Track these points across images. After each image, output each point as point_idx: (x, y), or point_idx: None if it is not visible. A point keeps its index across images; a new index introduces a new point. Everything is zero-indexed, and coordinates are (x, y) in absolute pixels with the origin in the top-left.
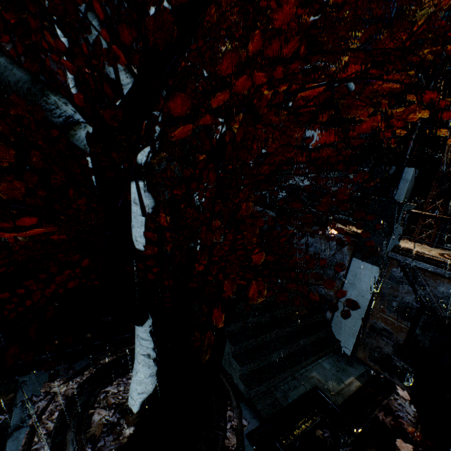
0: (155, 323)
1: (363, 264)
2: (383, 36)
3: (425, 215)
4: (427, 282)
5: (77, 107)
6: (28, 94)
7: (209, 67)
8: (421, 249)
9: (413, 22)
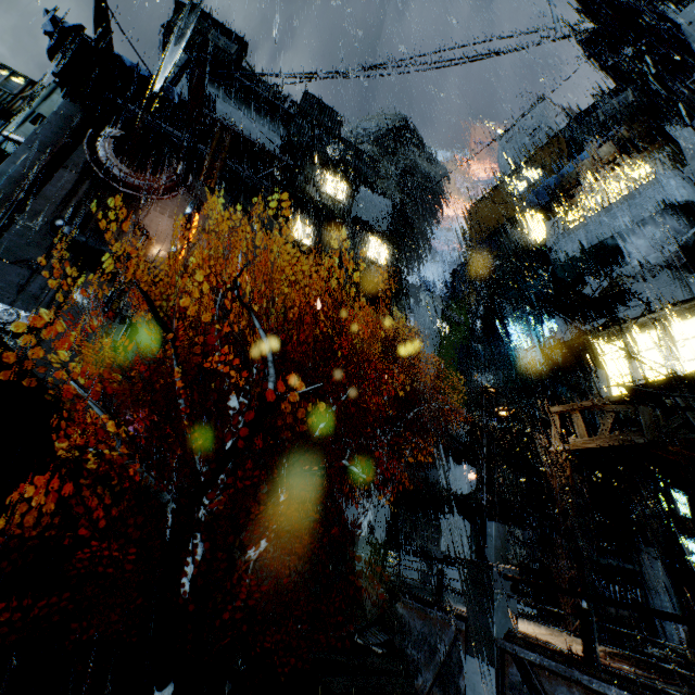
0: (176, 693)
1: (478, 664)
2: (504, 375)
3: (518, 580)
4: (544, 686)
5: (174, 494)
6: (157, 491)
7: (325, 406)
8: (561, 642)
9: (522, 366)
